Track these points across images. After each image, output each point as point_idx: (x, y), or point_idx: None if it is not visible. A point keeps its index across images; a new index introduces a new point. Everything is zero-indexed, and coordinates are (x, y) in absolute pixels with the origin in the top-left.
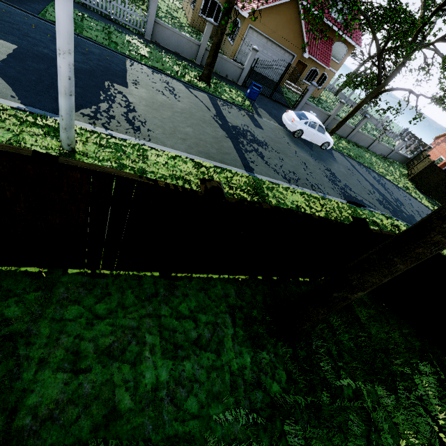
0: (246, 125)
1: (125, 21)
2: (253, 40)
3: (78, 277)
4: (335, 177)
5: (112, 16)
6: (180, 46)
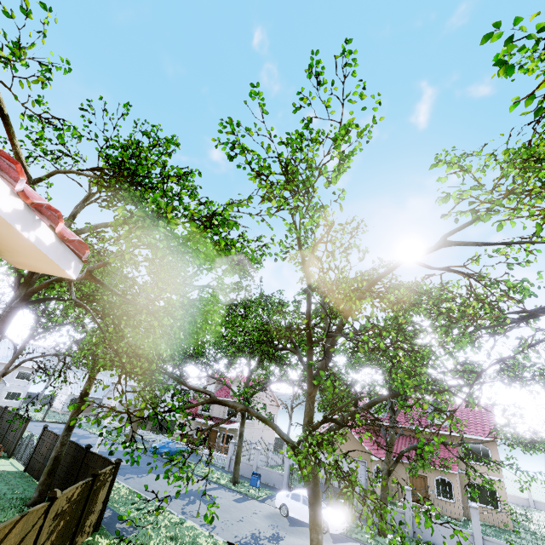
0: (222, 497)
1: (219, 464)
2: (323, 459)
3: (31, 479)
4: (274, 539)
5: (214, 462)
6: (244, 469)
